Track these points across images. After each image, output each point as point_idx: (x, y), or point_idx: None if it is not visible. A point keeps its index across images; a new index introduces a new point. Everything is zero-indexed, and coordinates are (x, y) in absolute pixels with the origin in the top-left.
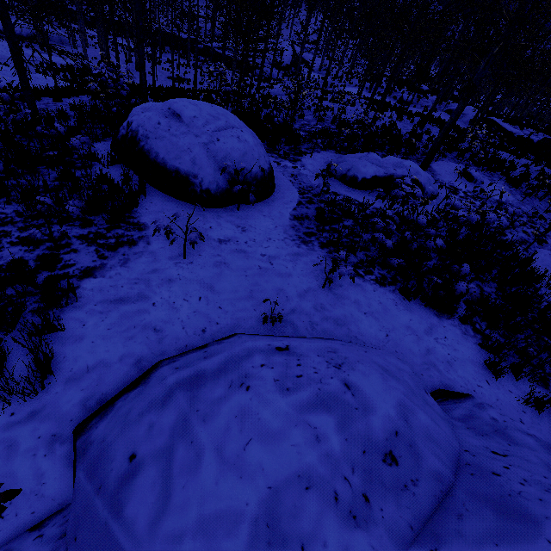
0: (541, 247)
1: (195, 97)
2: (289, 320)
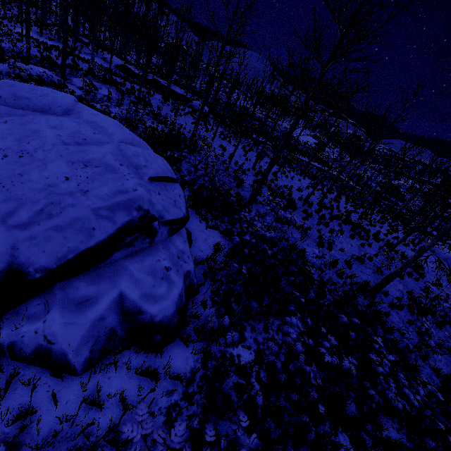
0: (116, 108)
1: None
2: None
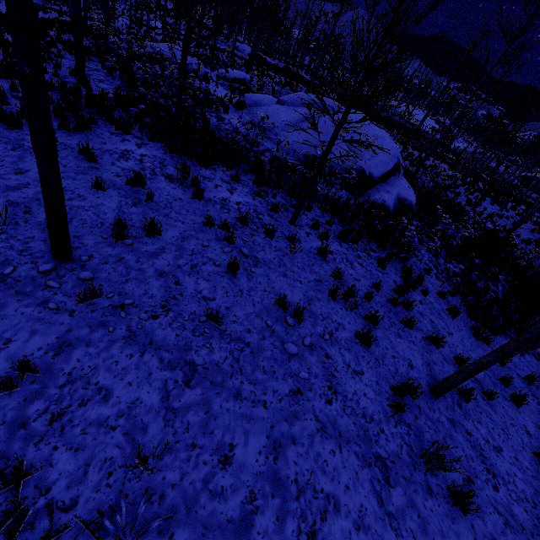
0: None
1: None
2: None
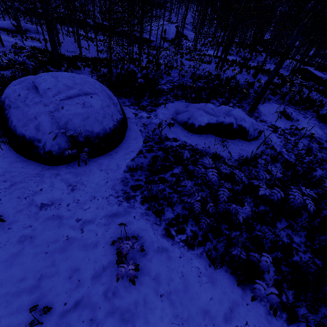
0: None
1: (99, 64)
2: (66, 322)
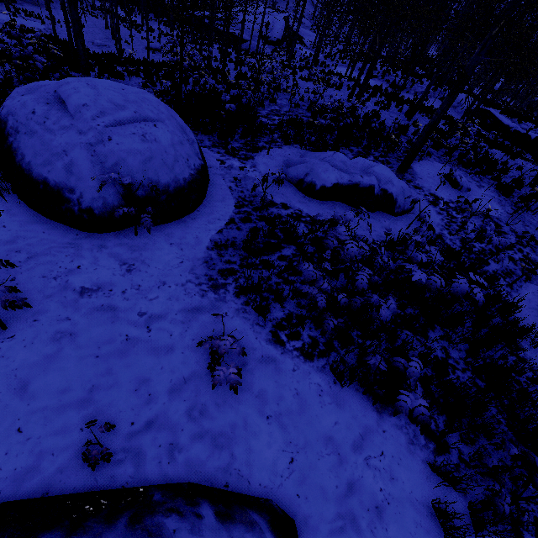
0: (529, 281)
1: (154, 73)
2: (135, 446)
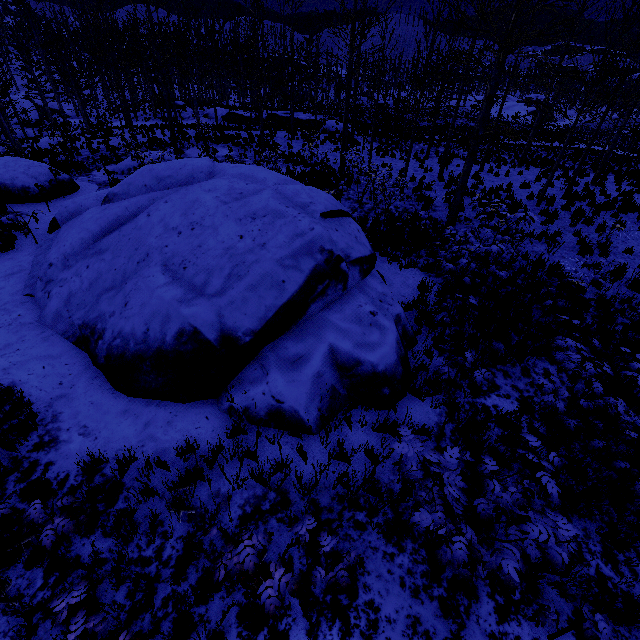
0: None
1: None
2: None
